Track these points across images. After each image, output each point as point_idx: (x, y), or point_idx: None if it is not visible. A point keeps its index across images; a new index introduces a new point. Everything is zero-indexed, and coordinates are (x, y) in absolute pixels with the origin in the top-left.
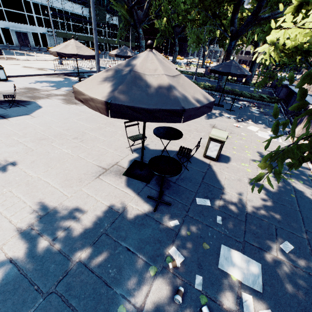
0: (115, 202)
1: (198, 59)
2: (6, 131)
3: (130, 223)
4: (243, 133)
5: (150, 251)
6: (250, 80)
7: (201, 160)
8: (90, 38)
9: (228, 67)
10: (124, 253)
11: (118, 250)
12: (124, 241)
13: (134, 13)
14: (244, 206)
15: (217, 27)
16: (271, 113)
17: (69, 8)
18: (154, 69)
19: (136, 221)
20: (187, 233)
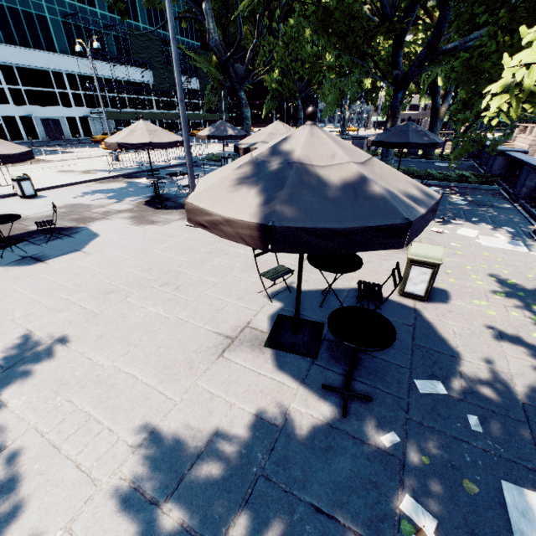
0: (265, 404)
1: (340, 127)
2: (46, 285)
3: (306, 448)
4: (455, 243)
5: (363, 509)
6: (433, 150)
7: (397, 301)
8: (157, 115)
9: (403, 134)
10: (312, 520)
11: (298, 513)
12: (304, 491)
13: (231, 69)
14: (512, 388)
15: (371, 73)
16: (488, 202)
17: (123, 75)
18: (330, 156)
19: (316, 441)
20: (423, 459)
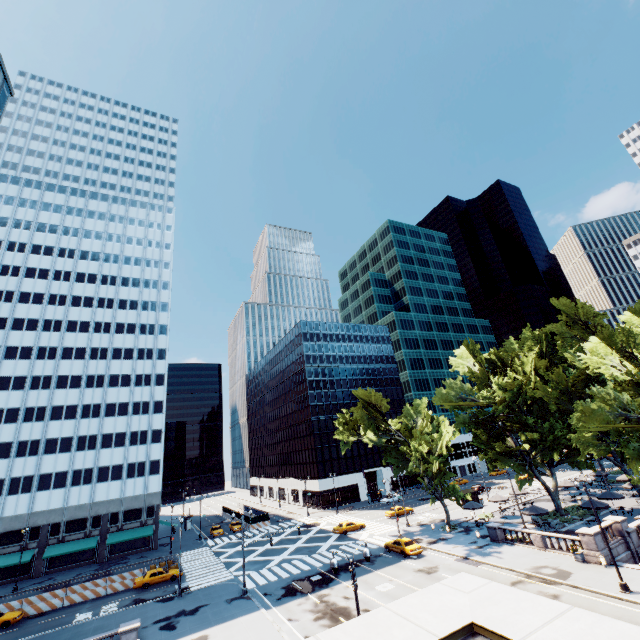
0: None
1: None
2: None
3: None
4: None
5: None
6: None
7: None
8: None
9: None
10: None
11: None
12: None
13: None
14: None
15: None
16: None
17: None
18: None
19: None
20: None
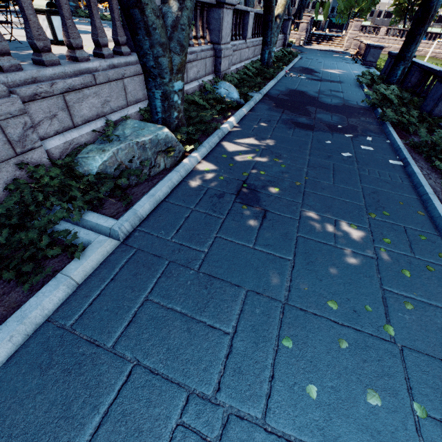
0: None
1: None
2: None
3: None
4: None
5: None
6: None
7: None
8: None
9: None
10: None
11: None
12: None
13: None
14: None
15: None
16: None
17: None
18: None
19: None
20: None
